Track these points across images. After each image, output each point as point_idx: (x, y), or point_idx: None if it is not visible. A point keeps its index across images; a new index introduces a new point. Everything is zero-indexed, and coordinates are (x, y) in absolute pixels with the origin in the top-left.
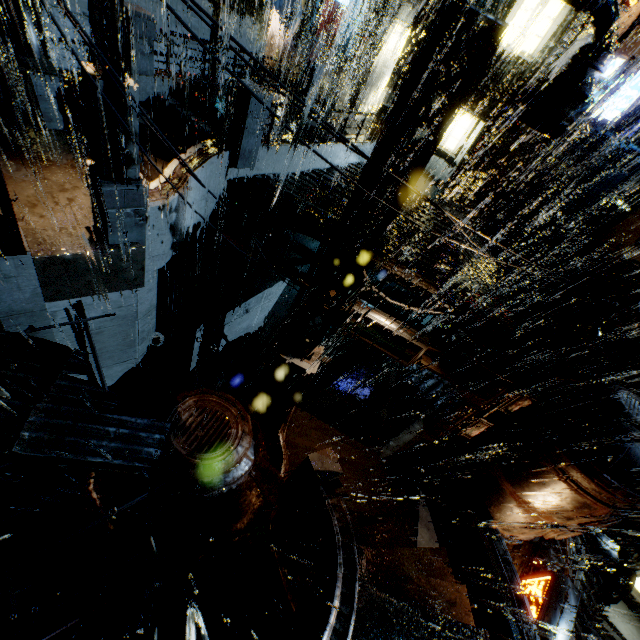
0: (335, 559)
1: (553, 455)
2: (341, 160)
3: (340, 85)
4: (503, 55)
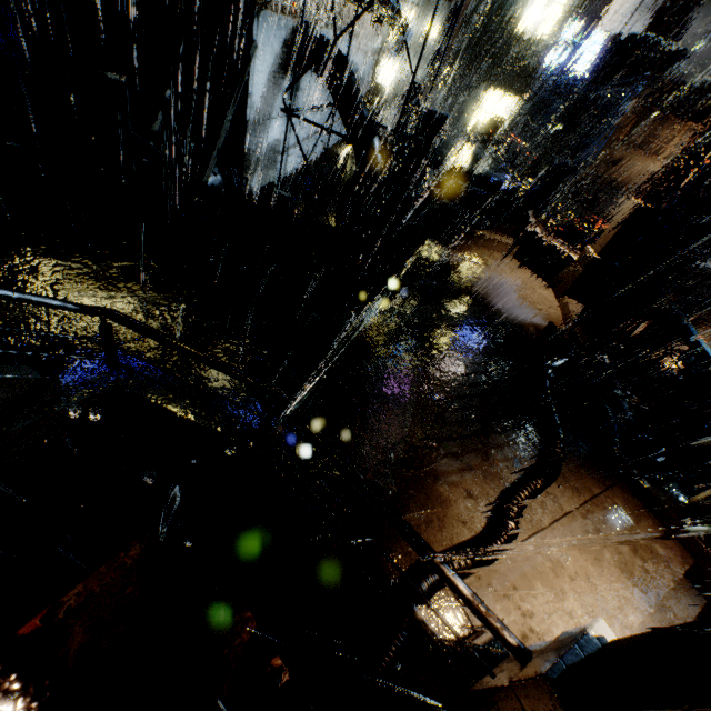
0: (667, 421)
1: (705, 319)
2: None
3: None
4: (527, 38)
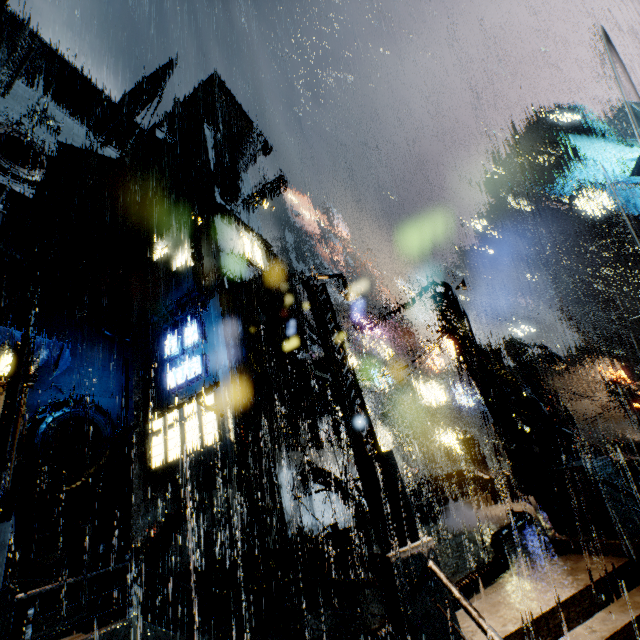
0: None
1: None
2: None
3: None
4: (438, 409)
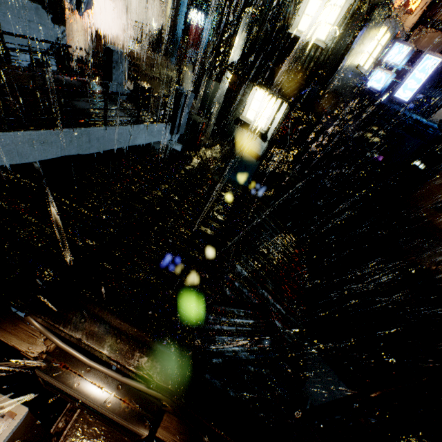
0: None
1: None
2: (119, 143)
3: (183, 75)
4: (299, 42)
